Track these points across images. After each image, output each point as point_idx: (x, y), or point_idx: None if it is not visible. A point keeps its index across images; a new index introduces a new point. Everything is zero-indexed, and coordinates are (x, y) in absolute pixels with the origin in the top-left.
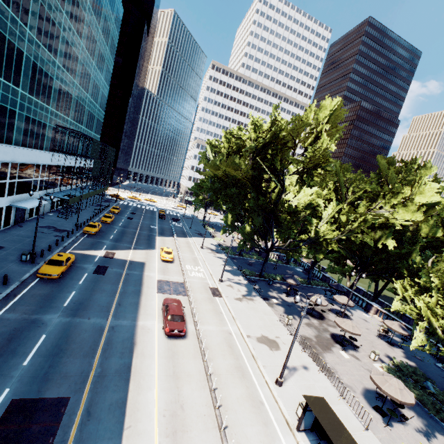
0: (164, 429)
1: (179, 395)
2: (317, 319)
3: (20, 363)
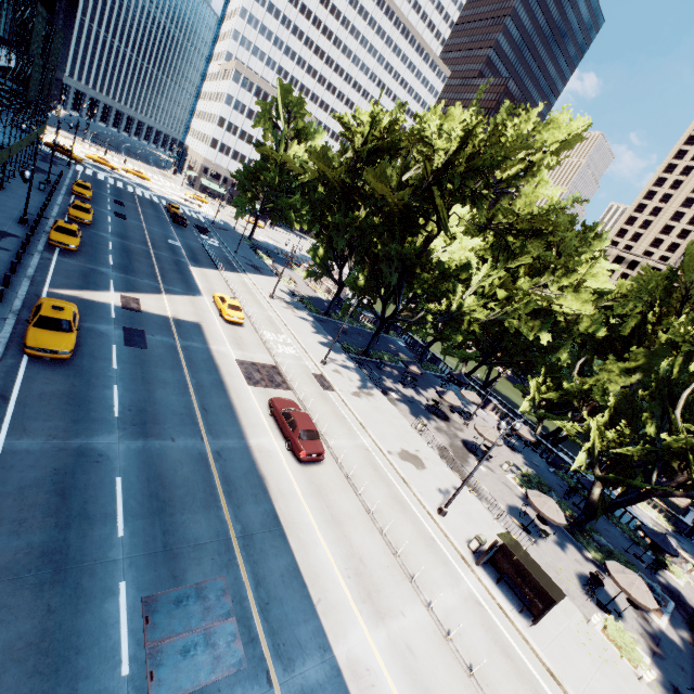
0: (356, 593)
1: (351, 546)
2: (443, 421)
3: (111, 534)
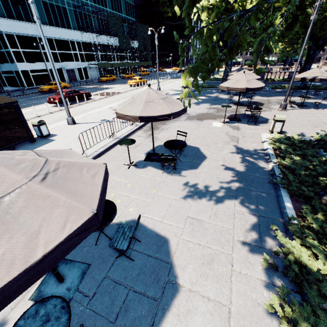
0: None
1: None
2: (241, 106)
3: None
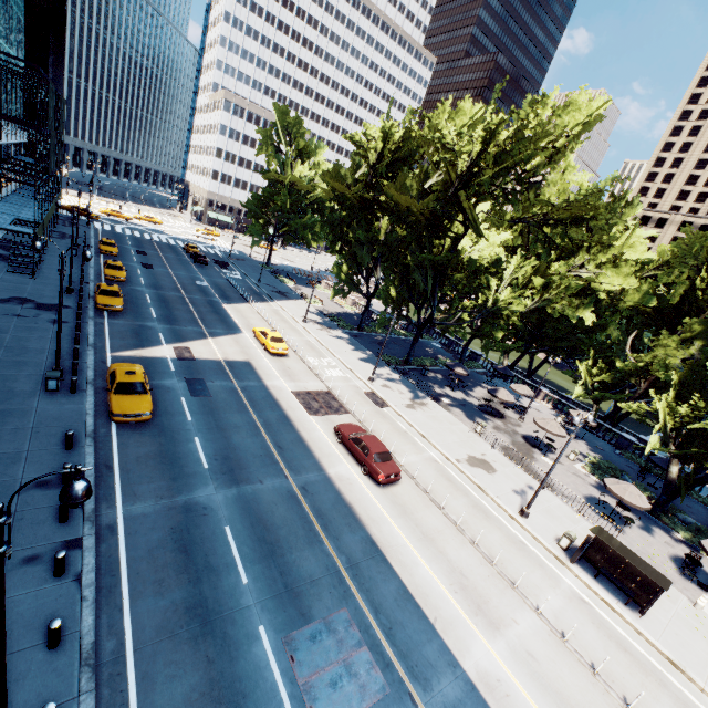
0: (467, 607)
1: (449, 561)
2: (499, 419)
3: (237, 582)
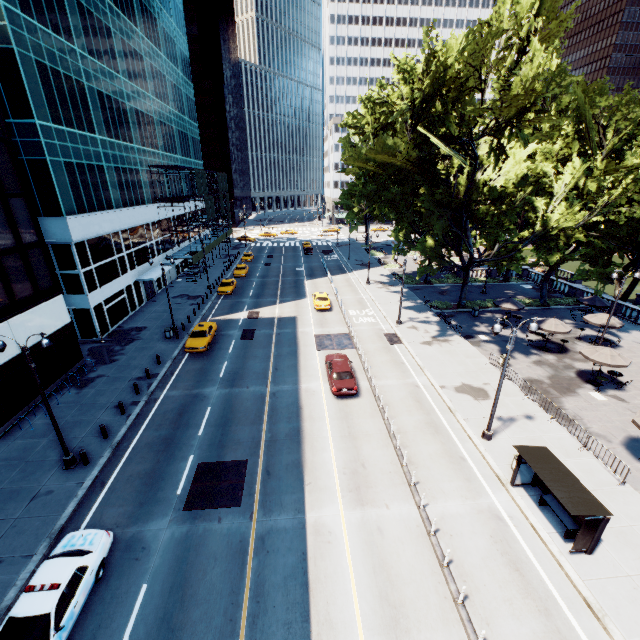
0: (345, 485)
1: (358, 454)
2: (554, 354)
3: (195, 433)
